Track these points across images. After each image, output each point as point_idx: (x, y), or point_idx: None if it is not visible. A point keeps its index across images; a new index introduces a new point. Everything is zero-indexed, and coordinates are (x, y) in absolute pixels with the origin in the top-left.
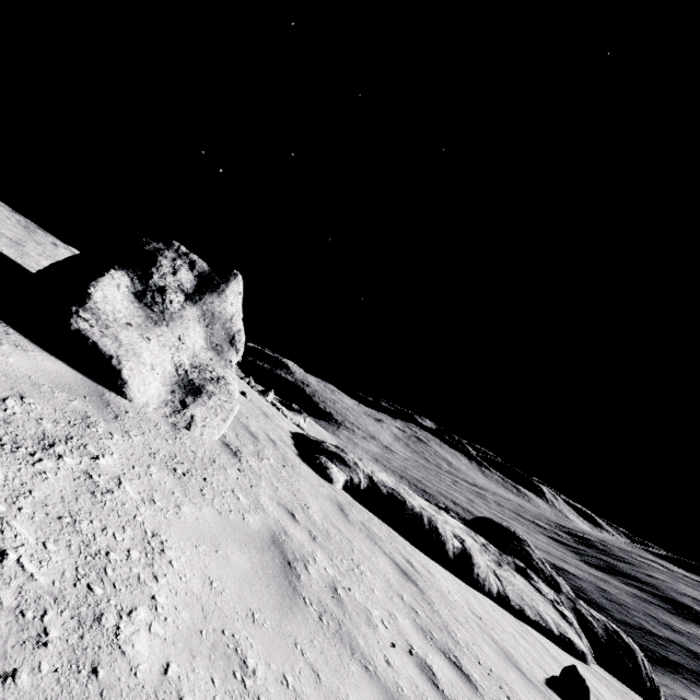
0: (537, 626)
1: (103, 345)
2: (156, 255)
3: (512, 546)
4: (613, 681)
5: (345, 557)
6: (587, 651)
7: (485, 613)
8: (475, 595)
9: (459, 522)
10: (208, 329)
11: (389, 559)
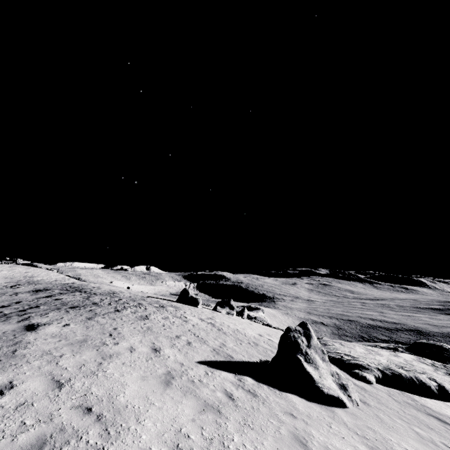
0: None
1: (333, 394)
2: (296, 340)
3: (446, 356)
4: None
5: (430, 429)
6: None
7: None
8: None
9: (408, 353)
10: (317, 354)
11: (430, 416)
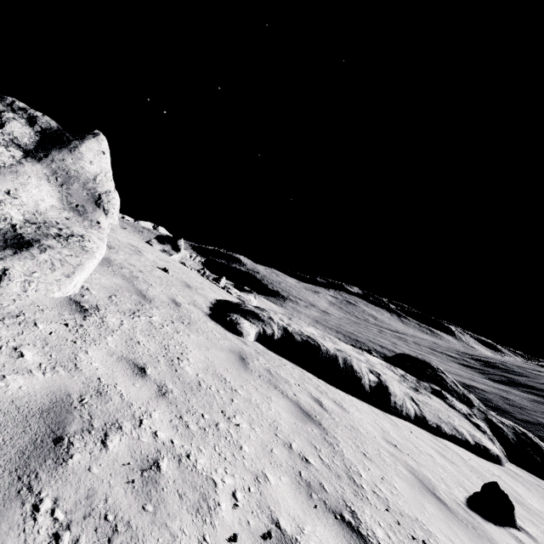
0: (454, 439)
1: None
2: None
3: (427, 374)
4: (525, 476)
5: (211, 410)
6: (500, 452)
7: (401, 438)
8: (392, 421)
9: (381, 359)
10: (62, 189)
11: (290, 402)
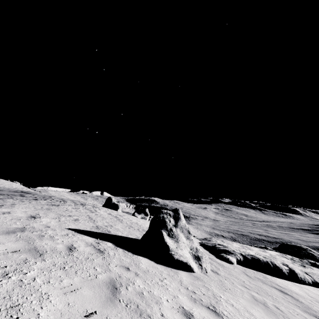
0: None
1: (183, 260)
2: (164, 219)
3: (303, 253)
4: None
5: (267, 295)
6: None
7: (314, 294)
8: (305, 287)
9: (274, 251)
10: (183, 233)
11: (274, 288)
